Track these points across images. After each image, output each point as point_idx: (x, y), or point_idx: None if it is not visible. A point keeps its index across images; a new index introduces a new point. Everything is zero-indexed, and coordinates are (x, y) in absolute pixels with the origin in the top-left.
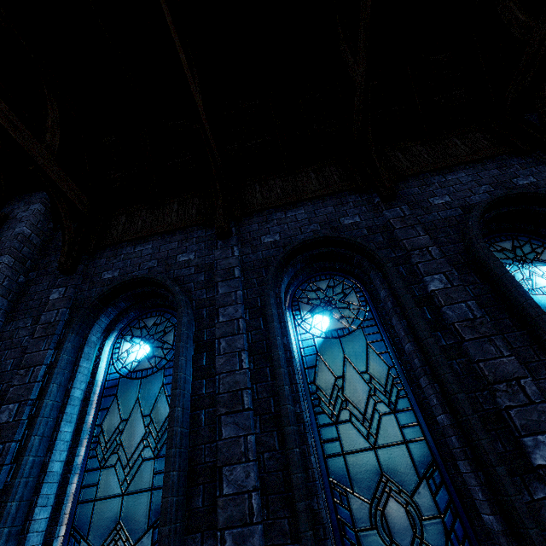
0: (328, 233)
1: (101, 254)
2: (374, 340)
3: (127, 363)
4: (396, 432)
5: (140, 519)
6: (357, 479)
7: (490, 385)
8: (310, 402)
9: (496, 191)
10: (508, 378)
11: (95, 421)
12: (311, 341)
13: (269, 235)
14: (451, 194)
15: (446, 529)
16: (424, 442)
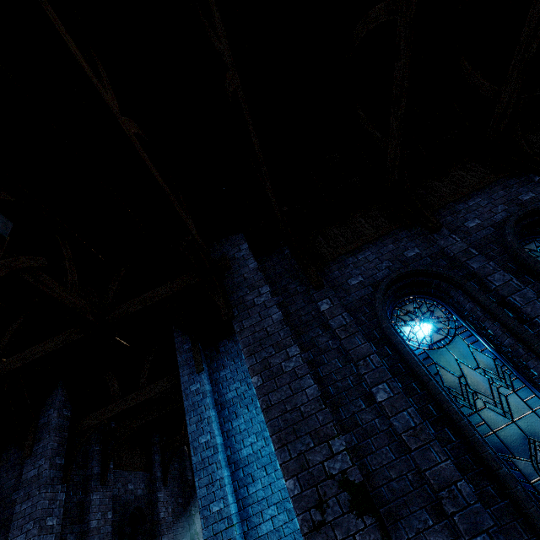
0: (533, 206)
1: (329, 269)
2: None
3: (421, 340)
4: None
5: None
6: None
7: None
8: None
9: None
10: None
11: None
12: None
13: (468, 221)
14: None
15: None
16: None
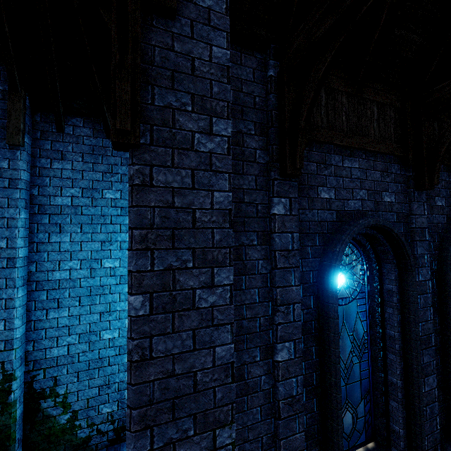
0: None
1: (309, 153)
2: None
3: None
4: None
5: (357, 396)
6: None
7: None
8: None
9: None
10: None
11: None
12: None
13: (440, 197)
14: None
15: None
16: None
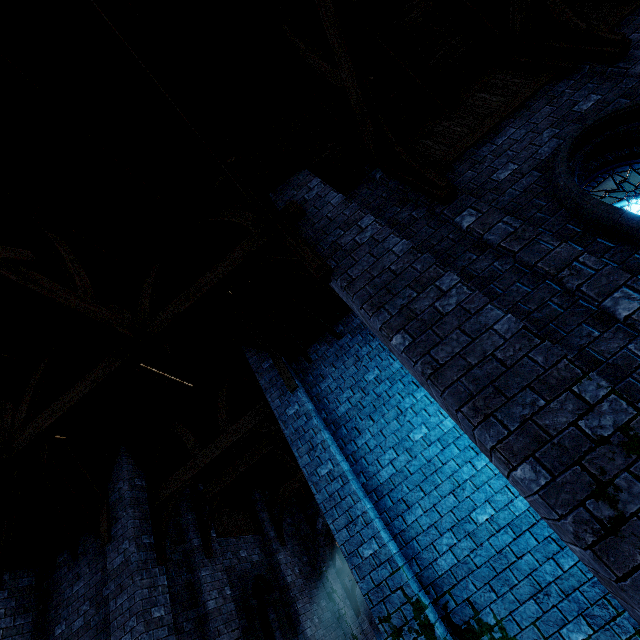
0: None
1: (455, 173)
2: None
3: None
4: None
5: None
6: None
7: None
8: None
9: None
10: None
11: None
12: None
13: None
14: None
15: None
16: None
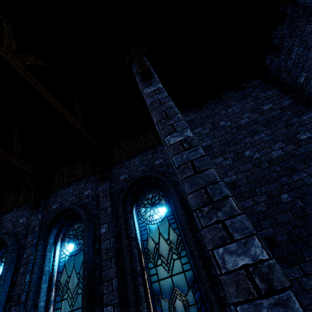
0: (69, 206)
1: None
2: None
3: None
4: (81, 302)
5: None
6: None
7: (103, 283)
8: (56, 290)
9: (145, 169)
10: (109, 279)
11: None
12: (64, 258)
13: (55, 204)
14: (129, 173)
15: None
16: None
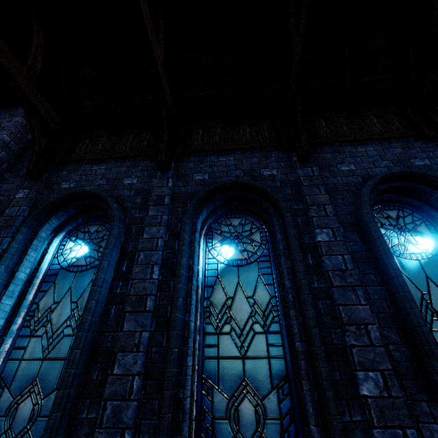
0: (246, 180)
1: (64, 167)
2: (265, 273)
3: (68, 258)
4: (263, 348)
5: (52, 379)
6: (224, 379)
7: (343, 325)
8: (203, 313)
9: (394, 167)
10: (359, 322)
11: (34, 299)
12: (215, 266)
13: (200, 173)
14: (357, 164)
15: (282, 429)
16: (283, 360)
